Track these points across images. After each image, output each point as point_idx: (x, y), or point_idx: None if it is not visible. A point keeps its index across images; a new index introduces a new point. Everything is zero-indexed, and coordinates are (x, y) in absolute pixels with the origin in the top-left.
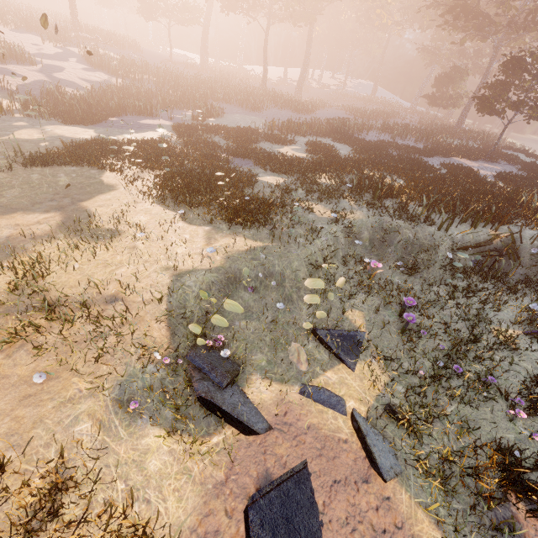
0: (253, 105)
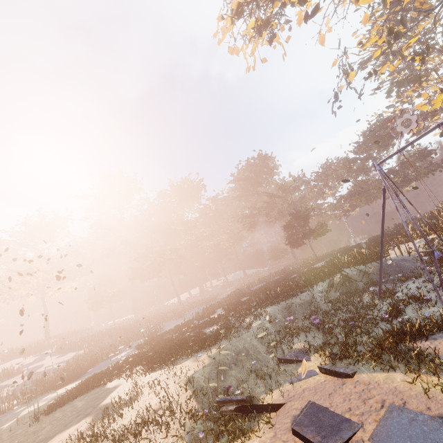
0: (179, 314)
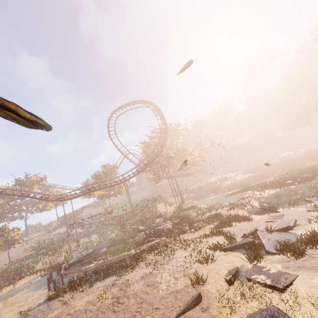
0: None
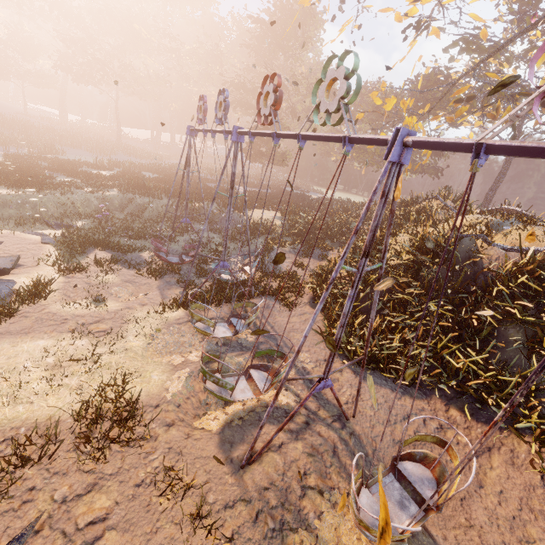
0: (100, 151)
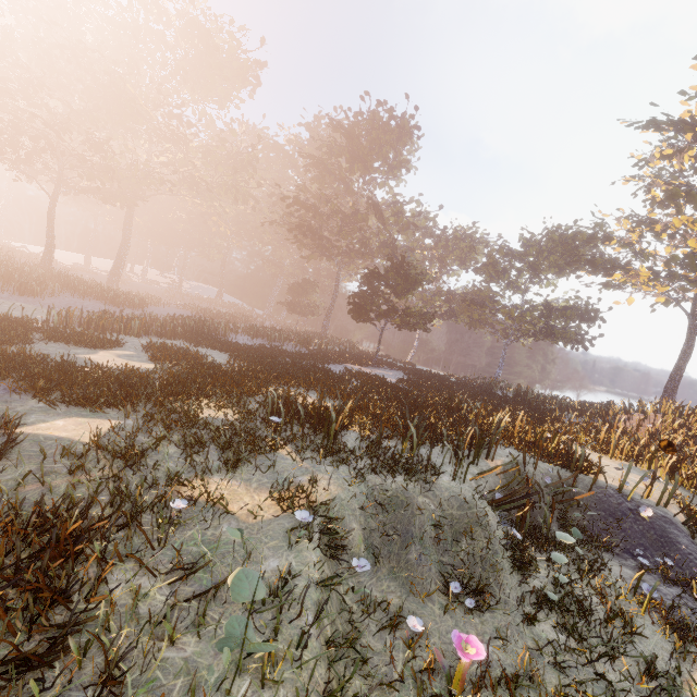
0: (21, 285)
